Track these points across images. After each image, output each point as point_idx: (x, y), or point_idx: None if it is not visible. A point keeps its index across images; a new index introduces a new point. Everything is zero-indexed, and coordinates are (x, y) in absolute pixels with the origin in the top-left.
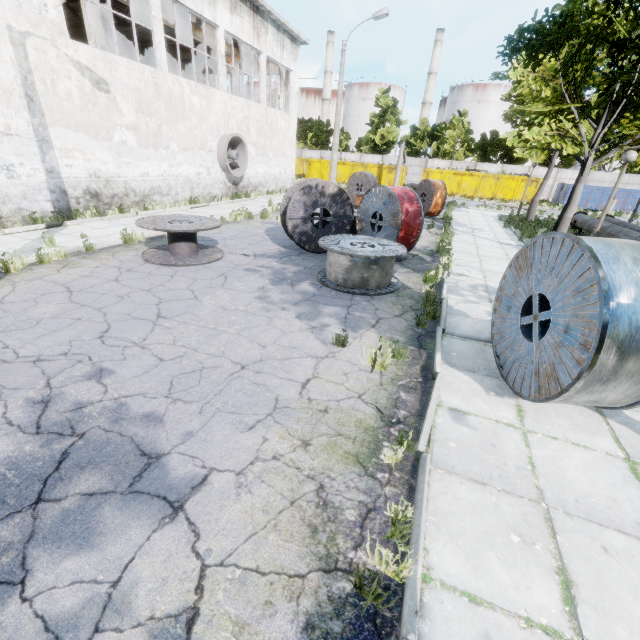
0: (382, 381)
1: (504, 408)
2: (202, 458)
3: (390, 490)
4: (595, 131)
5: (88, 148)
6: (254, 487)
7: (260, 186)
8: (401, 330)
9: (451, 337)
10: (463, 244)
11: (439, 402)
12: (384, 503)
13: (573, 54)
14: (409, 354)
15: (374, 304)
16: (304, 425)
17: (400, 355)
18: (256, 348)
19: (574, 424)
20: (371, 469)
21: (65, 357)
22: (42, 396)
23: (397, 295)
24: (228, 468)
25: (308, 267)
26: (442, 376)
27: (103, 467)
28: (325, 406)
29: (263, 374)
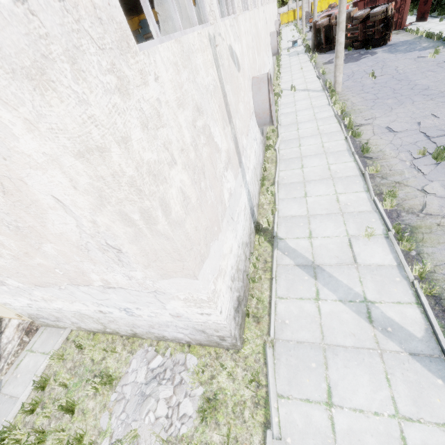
0: None
1: None
2: None
3: None
4: None
5: None
6: None
7: None
8: None
9: None
10: None
11: None
12: None
13: None
14: None
15: None
16: None
17: None
18: None
19: None
20: None
21: None
22: None
23: None
24: None
25: None
26: None
27: None
28: None
29: None
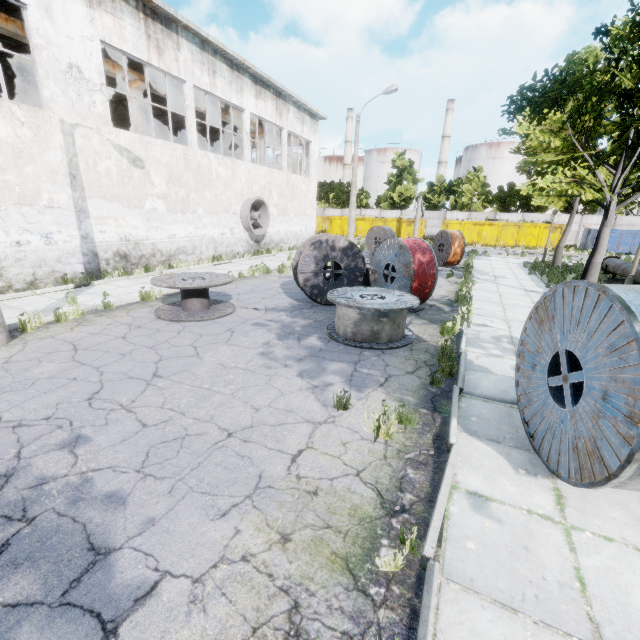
0: (386, 453)
1: (538, 492)
2: (157, 556)
3: (385, 615)
4: (614, 176)
5: (121, 216)
6: (211, 602)
7: (281, 243)
8: (413, 389)
9: (471, 398)
10: (485, 292)
11: (455, 483)
12: (376, 636)
13: (578, 106)
14: (420, 419)
15: (384, 359)
16: (287, 512)
17: (408, 421)
18: (248, 411)
19: (634, 518)
20: (363, 580)
21: (46, 422)
22: (7, 468)
23: (411, 349)
24: (185, 572)
25: (318, 320)
26: (458, 448)
27: (40, 565)
28: (315, 486)
29: (250, 443)
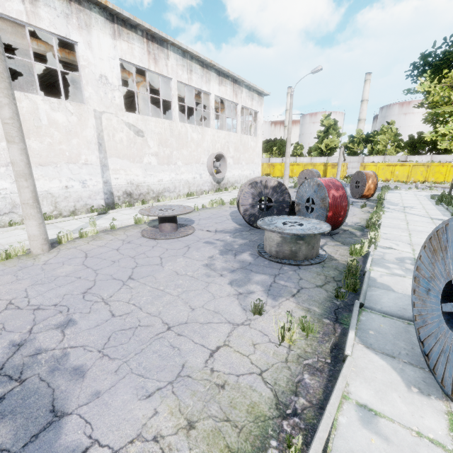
0: (288, 357)
1: (430, 414)
2: (93, 425)
3: None
4: None
5: (128, 168)
6: None
7: (236, 183)
8: (319, 301)
9: (370, 312)
10: (393, 220)
11: (346, 393)
12: None
13: None
14: (322, 328)
15: (299, 274)
16: (197, 401)
17: (310, 330)
18: (186, 310)
19: None
20: None
21: (54, 307)
22: (21, 340)
23: (322, 266)
24: (109, 443)
25: (252, 240)
26: (351, 360)
27: (17, 419)
28: (224, 380)
29: (182, 337)
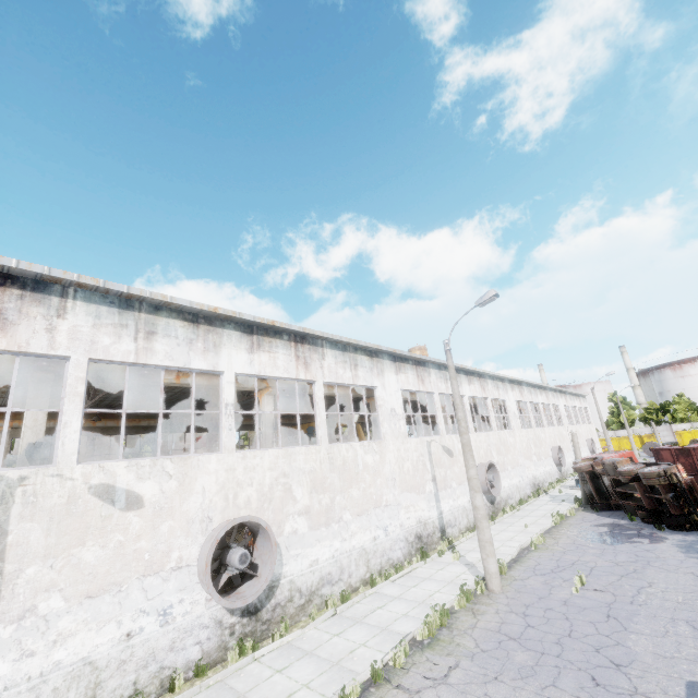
0: None
1: None
2: None
3: None
4: None
5: None
6: None
7: None
8: None
9: None
10: None
11: None
12: None
13: None
14: None
15: None
16: None
17: None
18: None
19: None
20: None
21: None
22: None
23: None
24: None
25: None
26: None
27: None
28: None
29: None
